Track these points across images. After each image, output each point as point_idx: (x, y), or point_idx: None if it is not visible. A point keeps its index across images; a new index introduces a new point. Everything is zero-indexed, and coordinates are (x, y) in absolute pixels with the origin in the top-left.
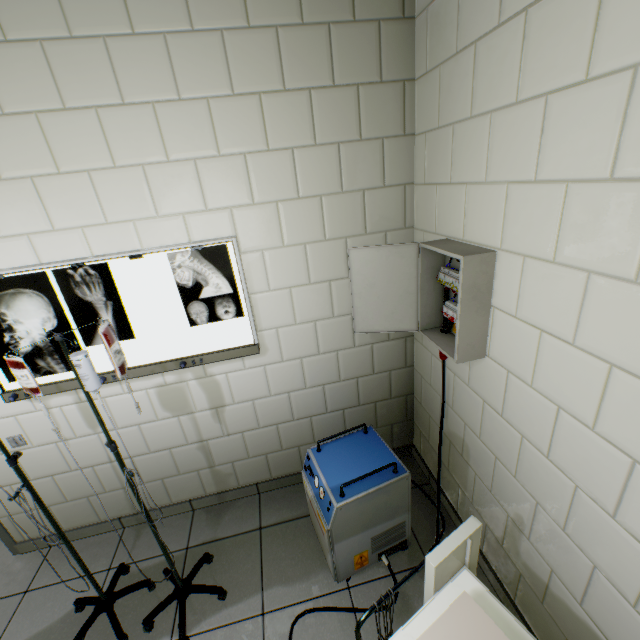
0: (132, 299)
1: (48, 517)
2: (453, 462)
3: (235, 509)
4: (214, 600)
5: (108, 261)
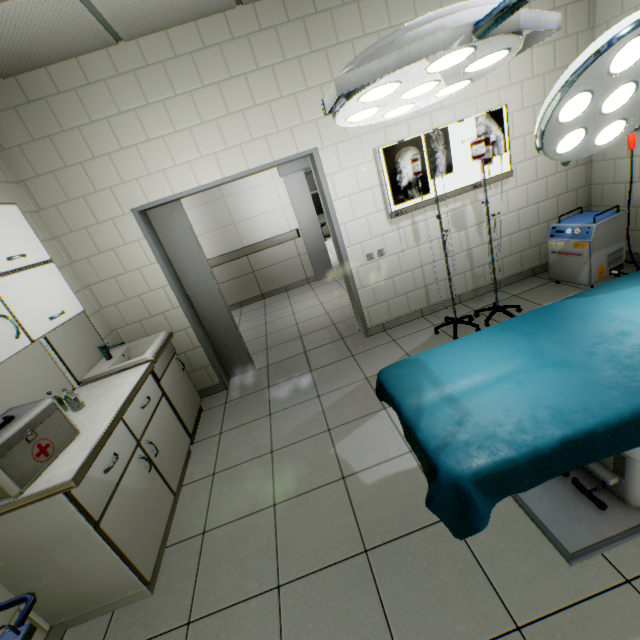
0: (455, 148)
1: (446, 255)
2: (639, 220)
3: (488, 296)
4: (514, 314)
5: (447, 126)
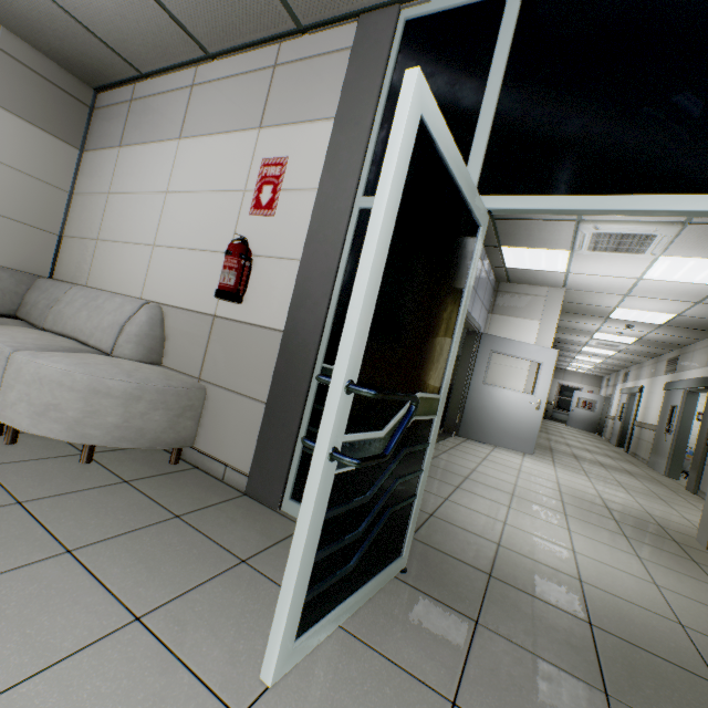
0: None
1: None
2: None
3: None
4: None
5: None
